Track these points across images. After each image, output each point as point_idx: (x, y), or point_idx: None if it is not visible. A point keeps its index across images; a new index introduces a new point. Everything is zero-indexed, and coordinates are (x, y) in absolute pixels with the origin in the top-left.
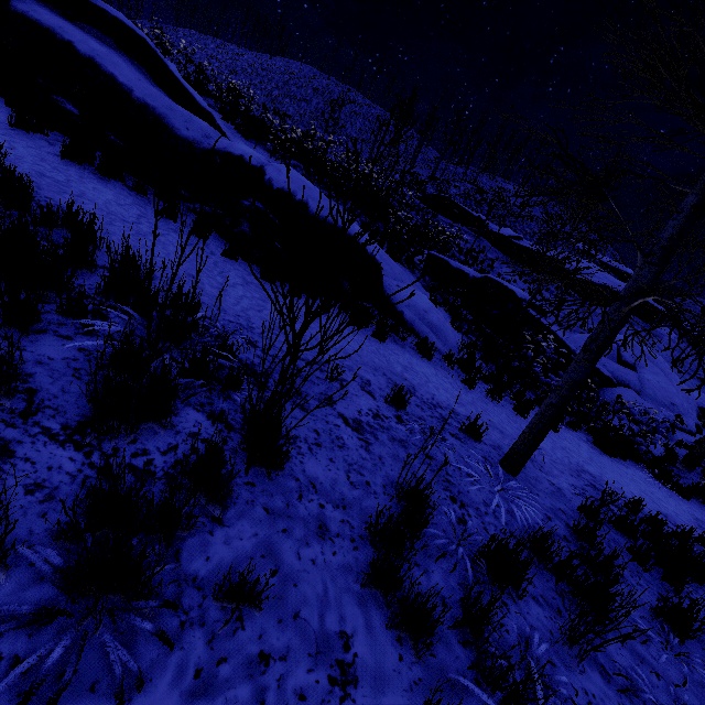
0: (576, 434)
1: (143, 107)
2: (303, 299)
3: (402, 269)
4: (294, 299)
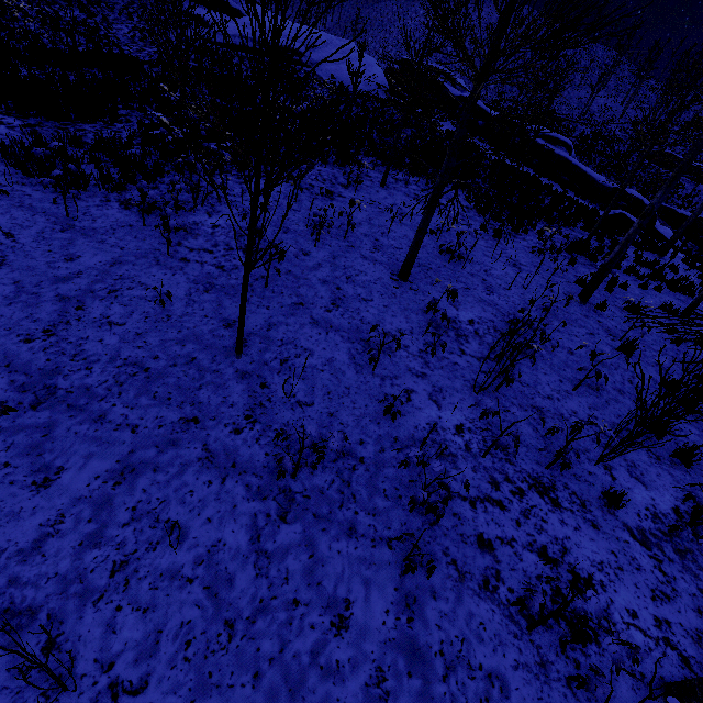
0: None
1: (588, 177)
2: None
3: None
4: None
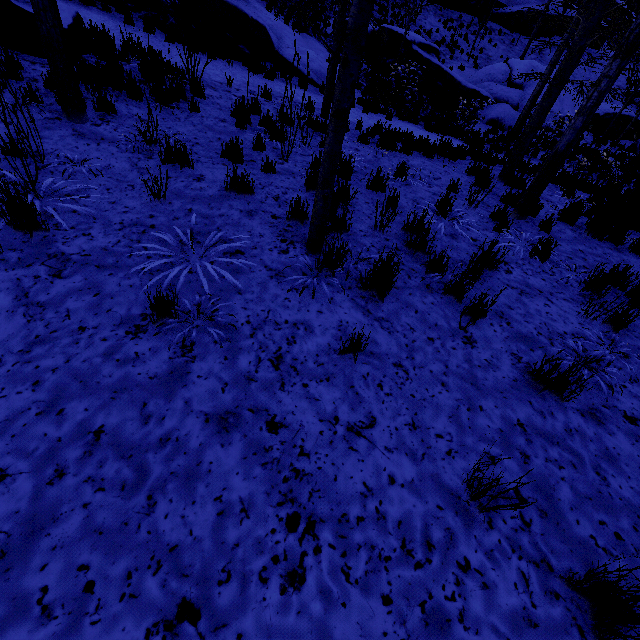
0: (414, 125)
1: None
2: (218, 61)
3: (308, 39)
4: (212, 61)
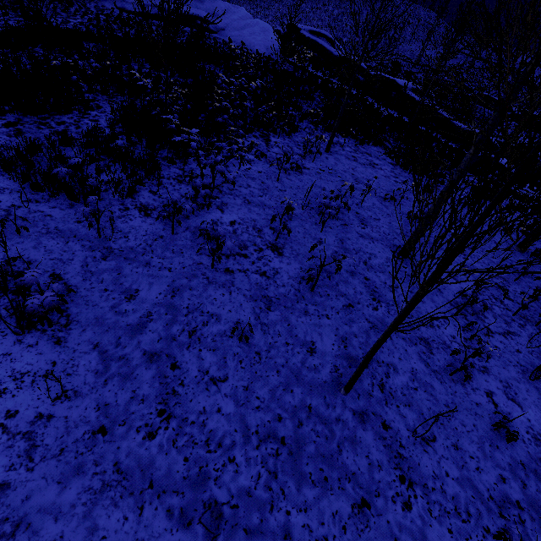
0: None
1: (450, 122)
2: None
3: None
4: None
